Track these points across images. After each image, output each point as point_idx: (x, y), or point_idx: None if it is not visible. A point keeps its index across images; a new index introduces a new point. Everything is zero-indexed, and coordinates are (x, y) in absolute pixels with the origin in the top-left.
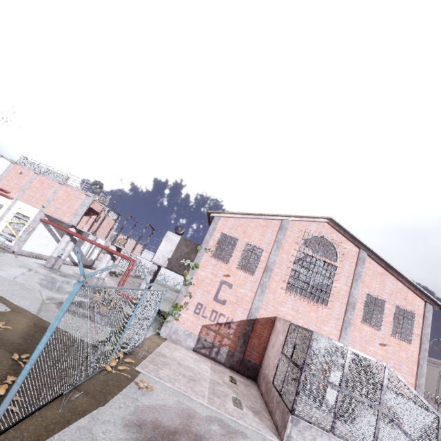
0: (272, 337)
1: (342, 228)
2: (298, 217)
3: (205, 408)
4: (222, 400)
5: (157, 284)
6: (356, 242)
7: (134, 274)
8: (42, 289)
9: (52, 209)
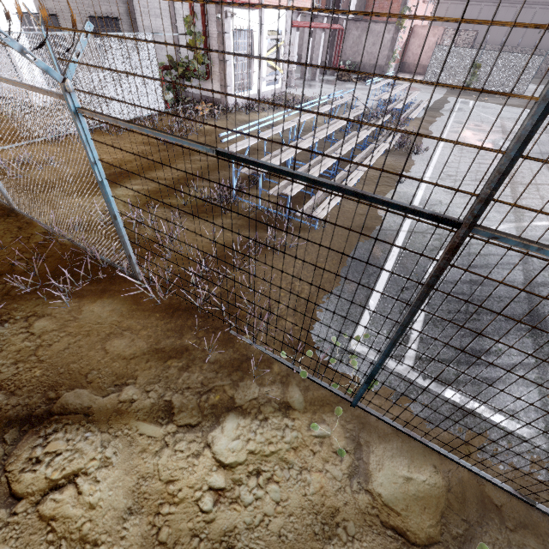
0: (414, 41)
1: None
2: None
3: None
4: None
5: None
6: None
7: None
8: None
9: None
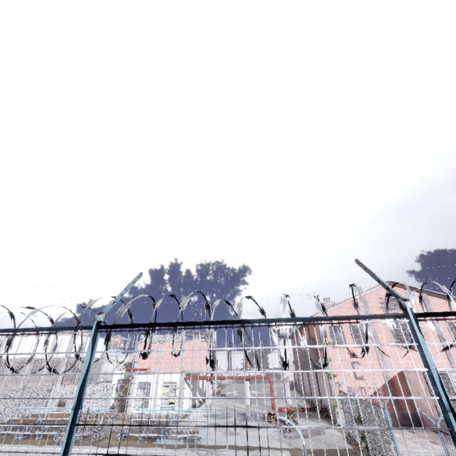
0: (411, 387)
1: (399, 284)
2: (369, 290)
3: (429, 453)
4: (428, 445)
5: (239, 384)
6: (415, 289)
7: (217, 384)
8: (255, 433)
9: (189, 366)
